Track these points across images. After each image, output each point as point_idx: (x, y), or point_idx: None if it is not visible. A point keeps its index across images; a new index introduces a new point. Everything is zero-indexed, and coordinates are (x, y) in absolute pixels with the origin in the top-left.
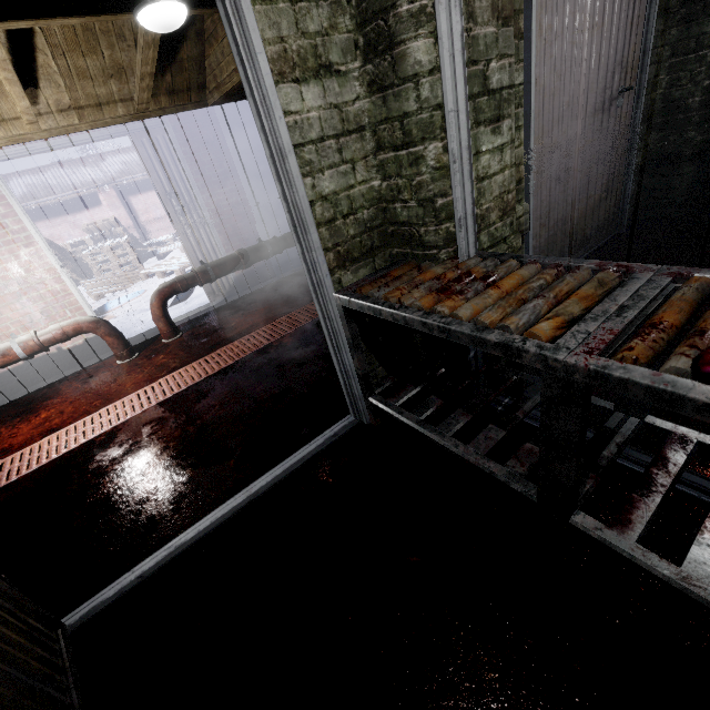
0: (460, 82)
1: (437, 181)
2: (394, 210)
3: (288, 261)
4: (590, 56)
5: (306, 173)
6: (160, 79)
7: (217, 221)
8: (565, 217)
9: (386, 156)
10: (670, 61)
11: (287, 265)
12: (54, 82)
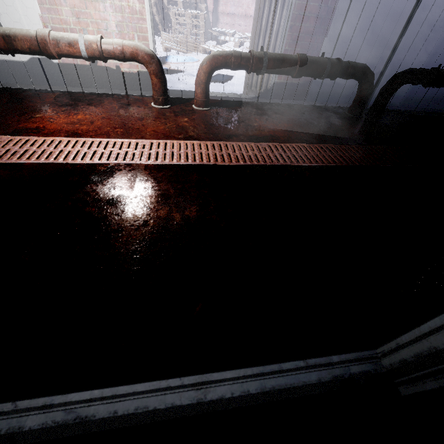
0: None
1: None
2: None
3: (325, 92)
4: None
5: None
6: None
7: (297, 13)
8: None
9: None
10: None
11: (321, 95)
12: None
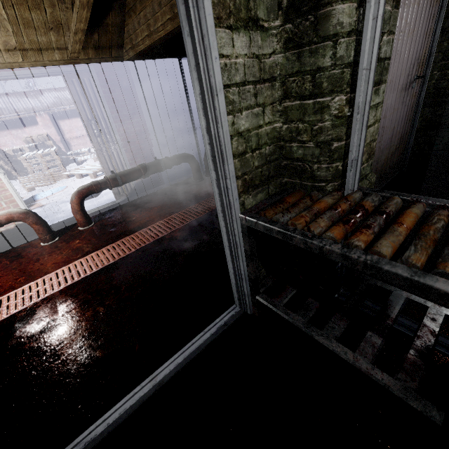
0: (376, 44)
1: (336, 127)
2: (290, 148)
3: (174, 173)
4: (405, 51)
5: (229, 111)
6: (89, 36)
7: (125, 142)
8: (378, 159)
9: (291, 104)
10: (441, 63)
11: (173, 176)
12: (3, 27)
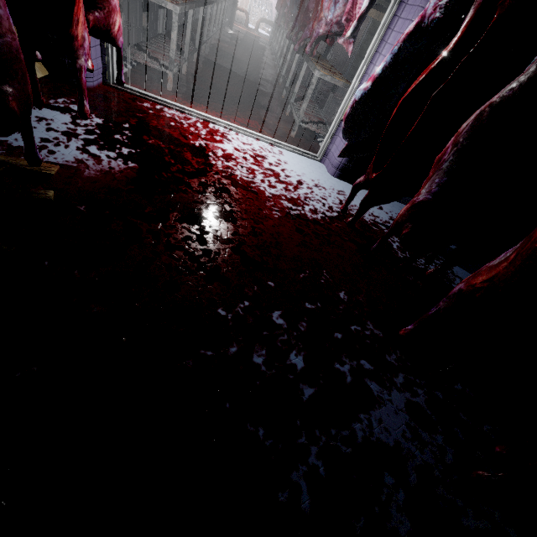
0: None
1: None
2: None
3: None
4: None
5: None
6: None
7: None
8: None
9: None
10: None
11: None
12: None
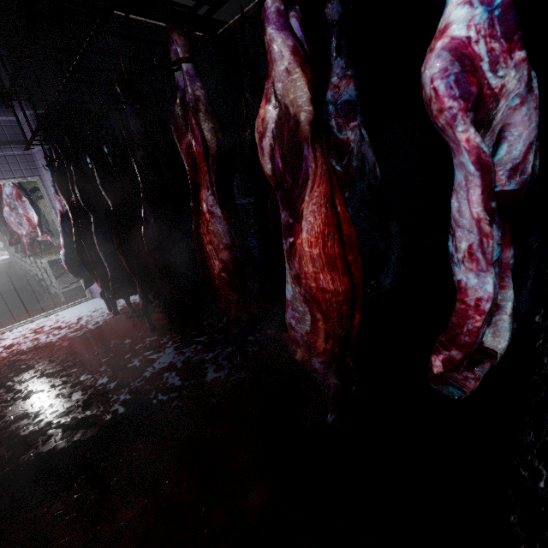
0: None
1: None
2: None
3: None
4: None
5: None
6: None
7: None
8: None
9: None
10: None
11: None
12: None
